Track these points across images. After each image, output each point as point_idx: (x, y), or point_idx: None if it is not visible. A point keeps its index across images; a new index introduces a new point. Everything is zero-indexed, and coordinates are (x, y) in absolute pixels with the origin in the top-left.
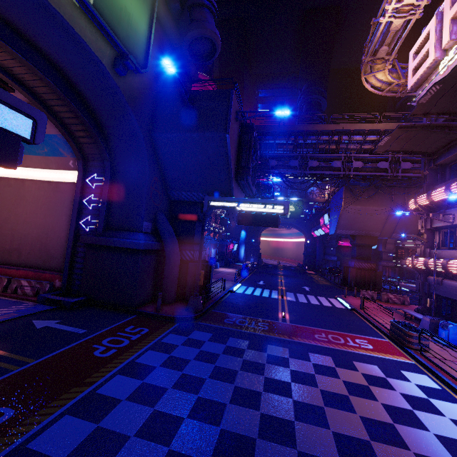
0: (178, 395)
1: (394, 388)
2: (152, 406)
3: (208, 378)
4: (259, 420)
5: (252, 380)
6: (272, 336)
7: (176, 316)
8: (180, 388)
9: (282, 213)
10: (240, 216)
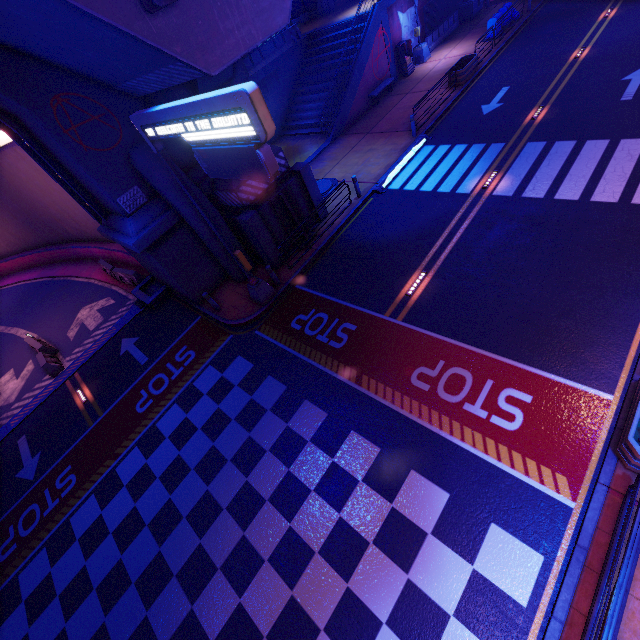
0: (158, 490)
1: (410, 567)
2: (136, 501)
3: (193, 469)
4: (191, 554)
5: (229, 483)
6: (330, 374)
7: (230, 323)
8: (164, 481)
9: (256, 139)
10: (200, 160)
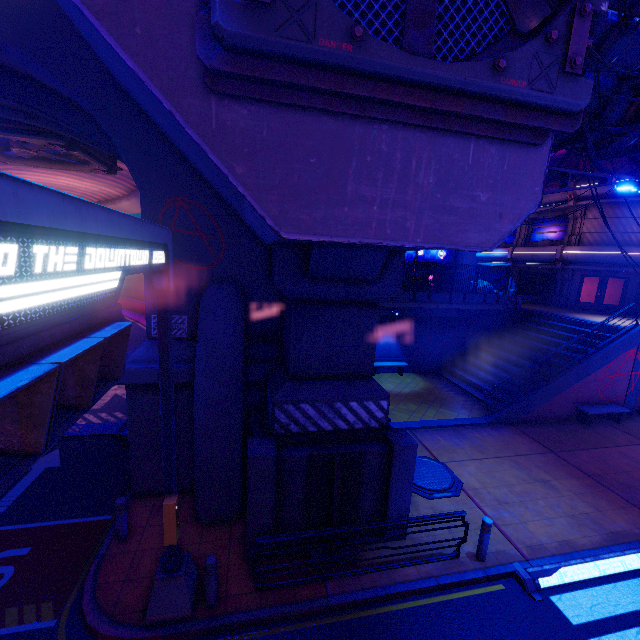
0: None
1: None
2: None
3: None
4: None
5: None
6: None
7: (85, 591)
8: None
9: None
10: None
